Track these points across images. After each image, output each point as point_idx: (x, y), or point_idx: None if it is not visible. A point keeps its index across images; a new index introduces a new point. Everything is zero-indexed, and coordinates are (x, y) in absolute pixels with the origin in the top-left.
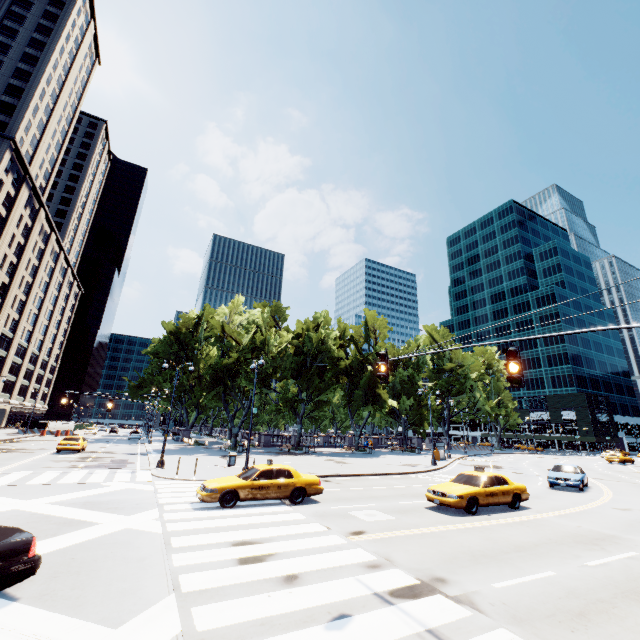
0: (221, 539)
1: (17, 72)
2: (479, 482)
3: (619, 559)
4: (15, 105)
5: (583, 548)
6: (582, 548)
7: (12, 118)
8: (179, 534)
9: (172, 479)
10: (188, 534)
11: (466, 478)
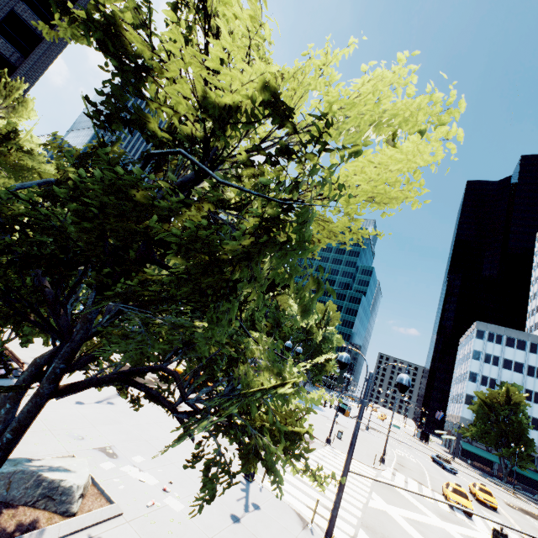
0: None
1: None
2: (492, 495)
3: None
4: None
5: None
6: None
7: None
8: None
9: (375, 468)
10: None
11: (484, 490)
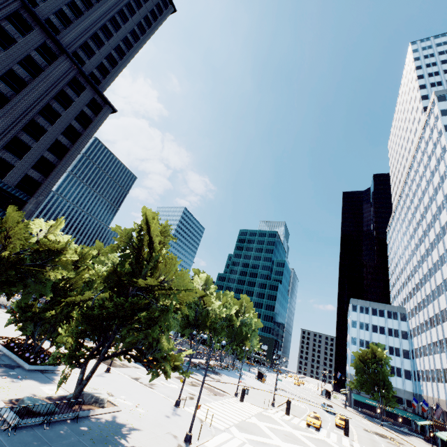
0: (347, 444)
1: (118, 47)
2: None
3: (384, 446)
4: (108, 70)
5: (377, 443)
6: (377, 443)
7: (105, 80)
8: (340, 443)
9: (264, 408)
10: (341, 442)
11: (341, 418)
